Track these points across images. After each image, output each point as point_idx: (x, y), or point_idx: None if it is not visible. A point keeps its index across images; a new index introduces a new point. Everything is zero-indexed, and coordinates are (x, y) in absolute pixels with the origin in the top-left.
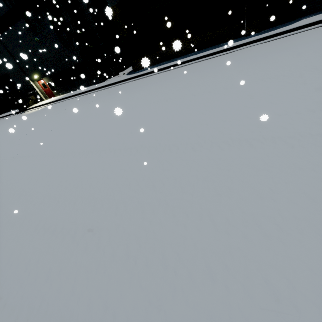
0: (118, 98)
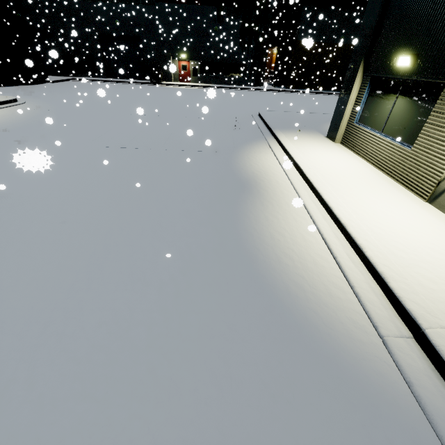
0: (322, 99)
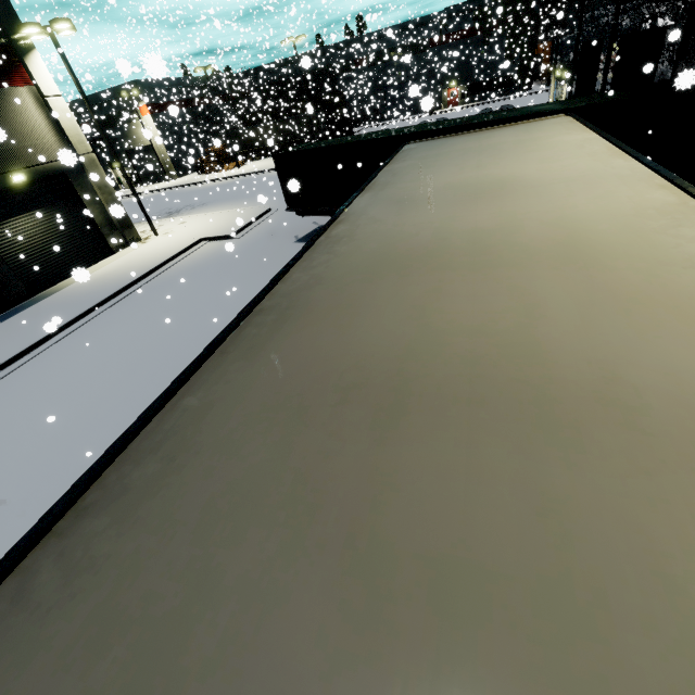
0: None
